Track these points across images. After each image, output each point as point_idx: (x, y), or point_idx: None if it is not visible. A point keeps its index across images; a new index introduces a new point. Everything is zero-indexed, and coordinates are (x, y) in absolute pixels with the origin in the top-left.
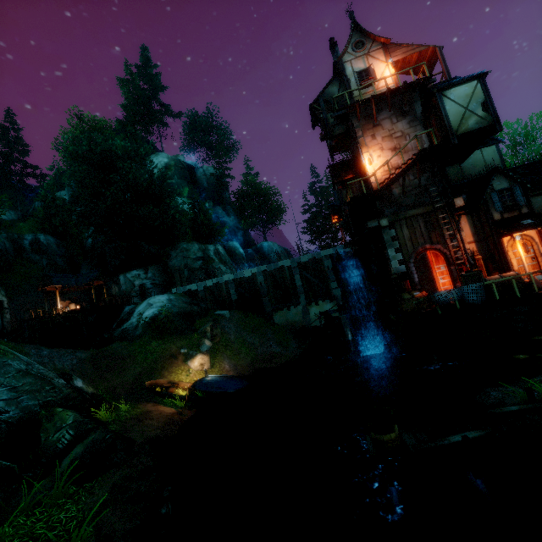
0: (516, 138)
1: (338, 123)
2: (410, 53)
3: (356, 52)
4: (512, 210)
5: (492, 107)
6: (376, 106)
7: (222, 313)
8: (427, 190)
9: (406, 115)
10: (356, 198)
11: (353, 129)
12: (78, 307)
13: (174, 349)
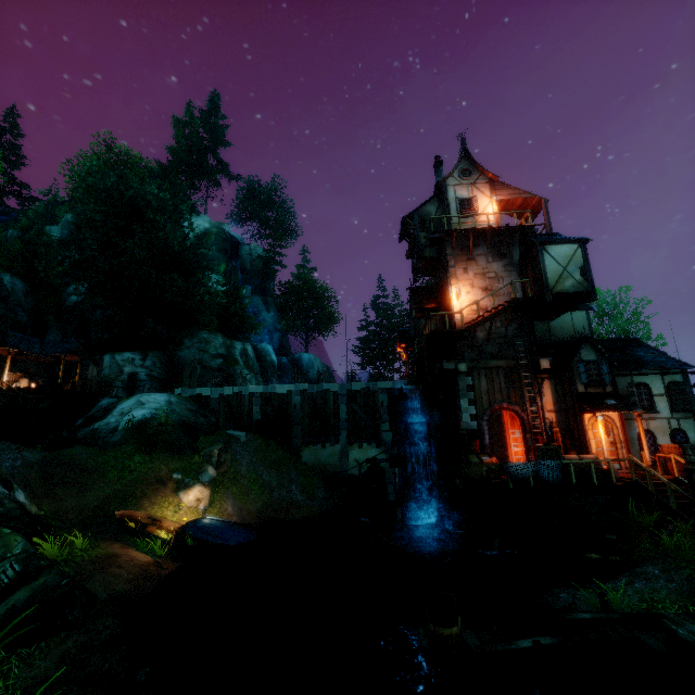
0: (603, 307)
1: (430, 245)
2: (516, 197)
3: (461, 178)
4: (597, 386)
5: (589, 275)
6: (474, 239)
7: (236, 434)
8: (513, 343)
9: (502, 257)
10: (437, 333)
11: (445, 256)
12: (33, 386)
13: (165, 471)
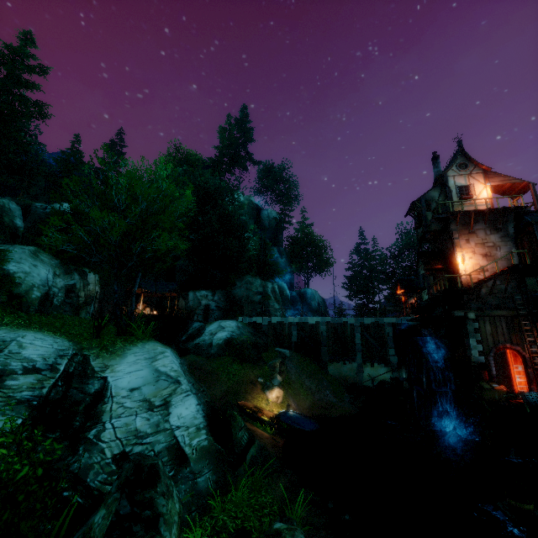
0: None
1: (436, 222)
2: (506, 182)
3: (459, 170)
4: None
5: None
6: (473, 217)
7: (283, 351)
8: (512, 297)
9: (499, 231)
10: (451, 290)
11: (448, 230)
12: (155, 313)
13: (253, 376)
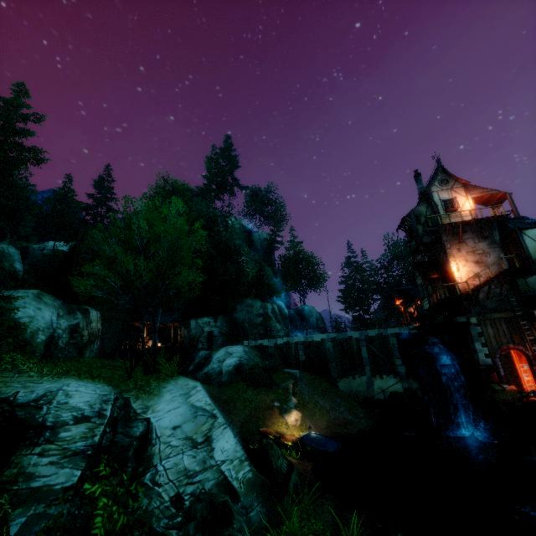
0: None
1: (427, 234)
2: (485, 194)
3: (441, 186)
4: None
5: None
6: (461, 228)
7: (293, 372)
8: (508, 300)
9: (486, 238)
10: (451, 297)
11: (439, 241)
12: (159, 345)
13: (268, 401)
